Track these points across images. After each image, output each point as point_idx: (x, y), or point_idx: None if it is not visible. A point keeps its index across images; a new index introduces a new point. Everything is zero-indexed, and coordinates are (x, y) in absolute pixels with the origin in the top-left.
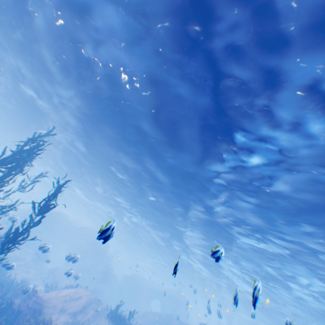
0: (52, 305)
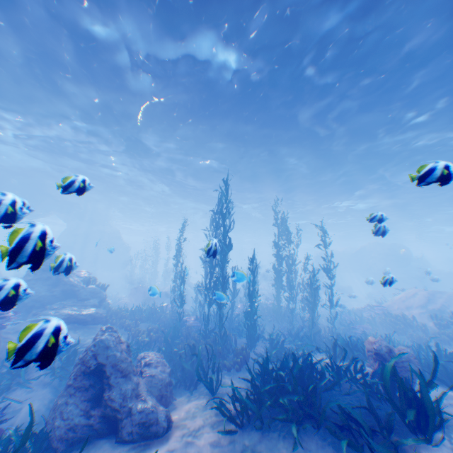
0: (394, 307)
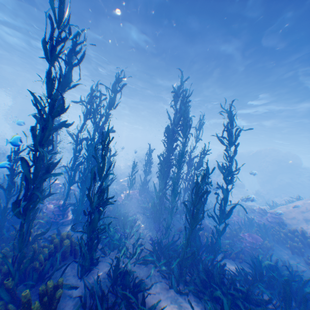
0: (290, 218)
